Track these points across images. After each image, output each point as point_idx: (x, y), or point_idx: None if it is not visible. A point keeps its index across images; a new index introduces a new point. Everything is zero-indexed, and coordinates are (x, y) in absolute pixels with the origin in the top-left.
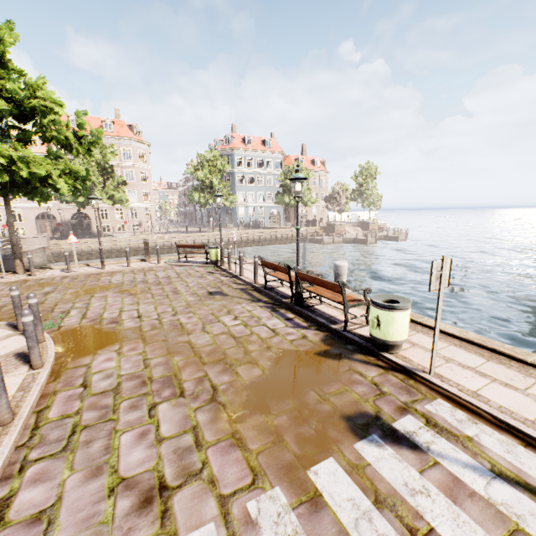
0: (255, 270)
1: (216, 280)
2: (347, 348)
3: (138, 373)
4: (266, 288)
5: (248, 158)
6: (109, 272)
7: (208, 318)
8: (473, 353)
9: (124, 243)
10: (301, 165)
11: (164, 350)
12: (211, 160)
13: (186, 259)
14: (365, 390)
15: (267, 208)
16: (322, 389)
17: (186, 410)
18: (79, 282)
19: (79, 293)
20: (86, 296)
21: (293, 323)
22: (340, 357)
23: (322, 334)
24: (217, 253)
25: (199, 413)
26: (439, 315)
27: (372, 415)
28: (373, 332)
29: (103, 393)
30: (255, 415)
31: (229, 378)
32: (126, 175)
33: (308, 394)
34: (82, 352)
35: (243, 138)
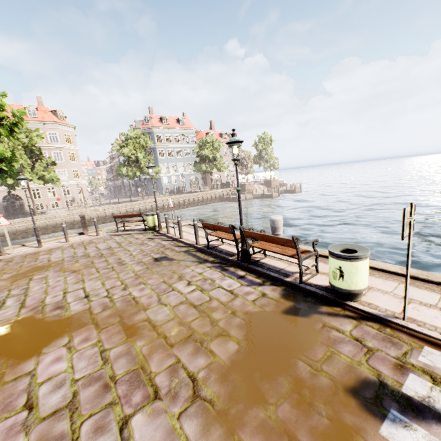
0: (196, 232)
1: (158, 246)
2: (309, 301)
3: (97, 374)
4: (209, 248)
5: (166, 135)
6: (47, 250)
7: (161, 288)
8: (424, 288)
9: (59, 218)
10: (212, 138)
11: (122, 335)
12: (134, 138)
13: (124, 228)
14: (352, 349)
15: (187, 175)
16: (309, 357)
17: (167, 420)
18: (14, 265)
19: (15, 278)
20: (24, 279)
21: (247, 281)
22: (308, 312)
23: (279, 289)
24: (154, 219)
25: (185, 421)
26: (409, 261)
27: (375, 382)
28: (336, 282)
29: (55, 413)
30: (252, 410)
31: (205, 361)
32: (55, 156)
33: (297, 365)
34: (23, 354)
35: (160, 118)
